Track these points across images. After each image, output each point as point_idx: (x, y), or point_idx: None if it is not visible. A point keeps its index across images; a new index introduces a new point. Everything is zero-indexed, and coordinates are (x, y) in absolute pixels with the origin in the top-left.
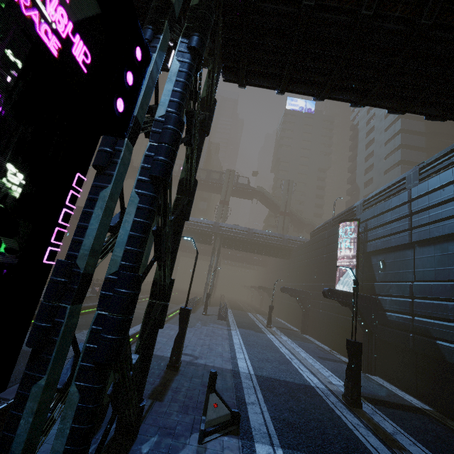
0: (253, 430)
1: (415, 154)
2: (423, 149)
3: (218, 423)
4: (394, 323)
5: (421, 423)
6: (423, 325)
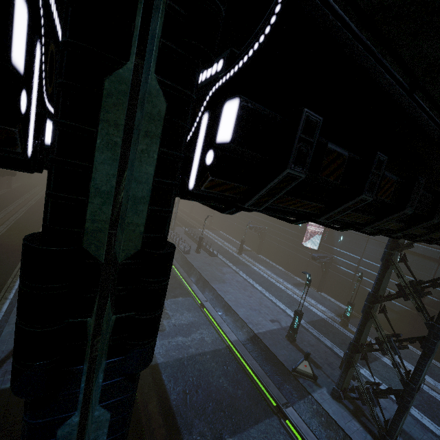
0: None
1: None
2: None
3: None
4: (342, 273)
5: None
6: None
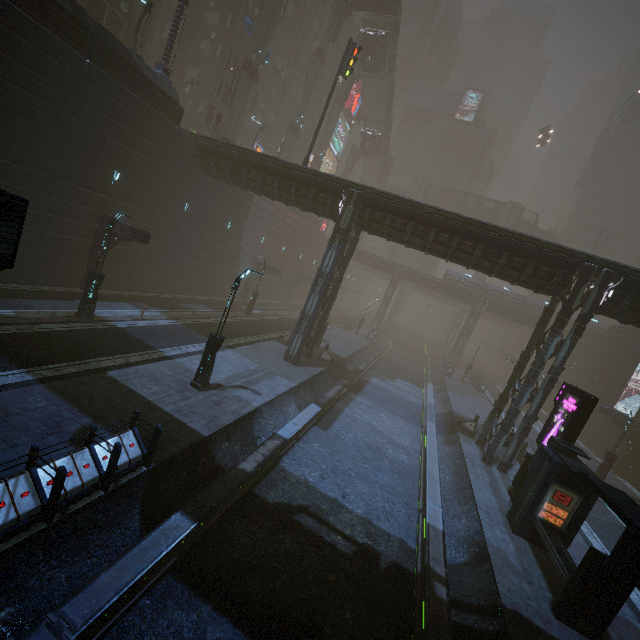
0: None
1: None
2: None
3: None
4: None
5: None
6: None
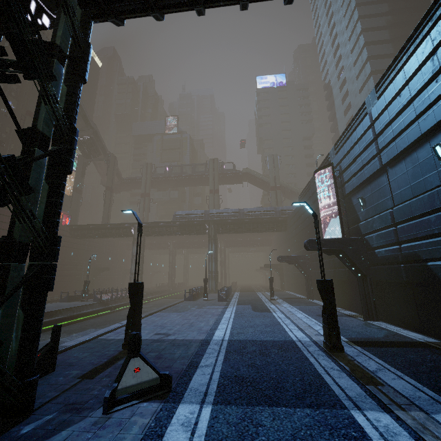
0: (188, 391)
1: None
2: None
3: (139, 389)
4: (384, 258)
5: (418, 356)
6: (411, 251)
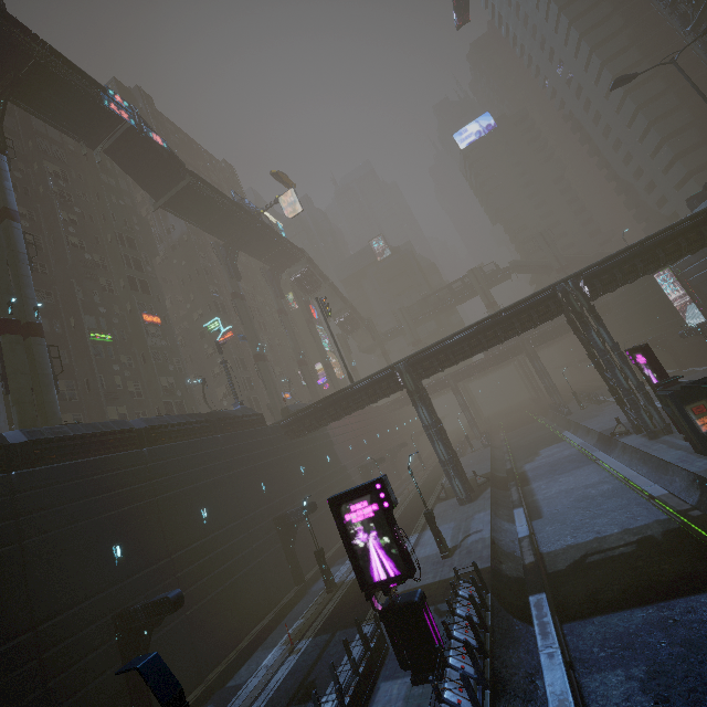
0: None
1: (673, 120)
2: (679, 105)
3: None
4: None
5: None
6: None
